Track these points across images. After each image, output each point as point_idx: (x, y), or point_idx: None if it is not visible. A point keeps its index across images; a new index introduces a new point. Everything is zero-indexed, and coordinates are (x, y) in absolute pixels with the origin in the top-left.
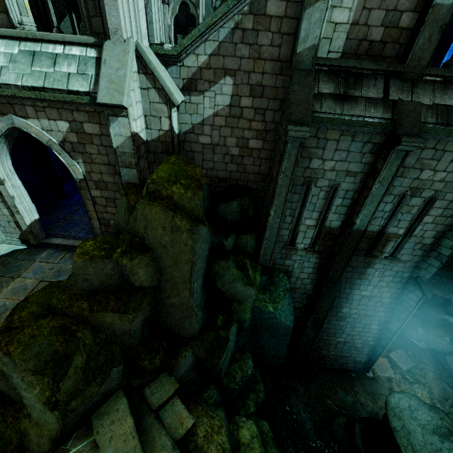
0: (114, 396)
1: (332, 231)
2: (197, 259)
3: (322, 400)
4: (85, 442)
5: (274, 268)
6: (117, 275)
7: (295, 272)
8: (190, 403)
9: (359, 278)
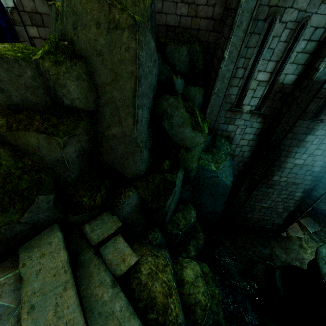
0: (47, 230)
1: (284, 88)
2: (143, 77)
3: (244, 251)
4: (9, 274)
5: (217, 134)
6: (41, 90)
7: (236, 139)
8: (134, 243)
9: (297, 146)
